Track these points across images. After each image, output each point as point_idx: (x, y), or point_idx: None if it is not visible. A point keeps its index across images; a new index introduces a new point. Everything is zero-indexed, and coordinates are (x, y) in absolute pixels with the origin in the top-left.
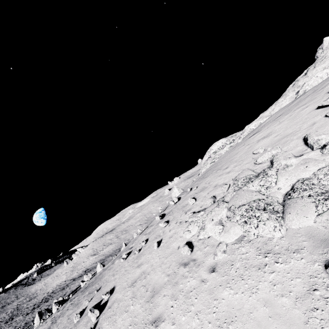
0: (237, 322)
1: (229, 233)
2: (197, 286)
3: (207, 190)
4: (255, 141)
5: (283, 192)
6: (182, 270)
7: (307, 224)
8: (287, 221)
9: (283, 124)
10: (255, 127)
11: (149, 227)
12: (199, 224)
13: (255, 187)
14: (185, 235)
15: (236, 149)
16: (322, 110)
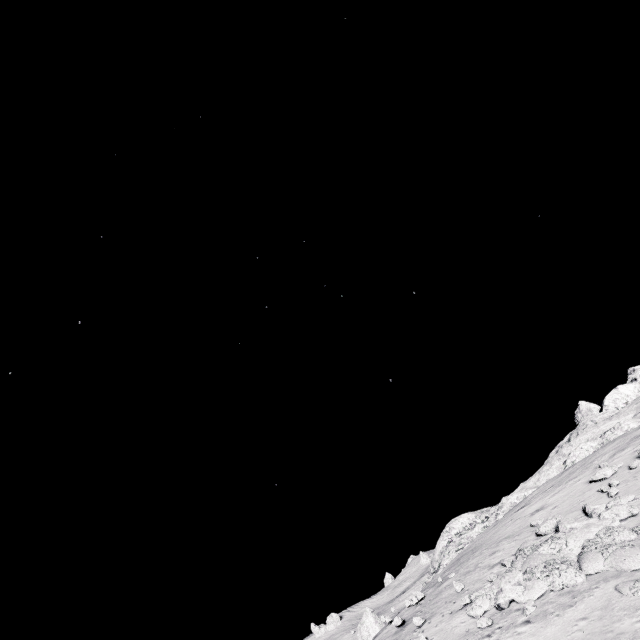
0: (565, 637)
1: (534, 587)
2: (515, 638)
3: (479, 572)
4: (527, 514)
5: (575, 553)
6: (488, 639)
7: (599, 568)
8: (583, 568)
9: (557, 496)
10: (518, 500)
11: None
12: (490, 597)
13: (547, 551)
14: (475, 610)
15: (500, 525)
16: (594, 485)
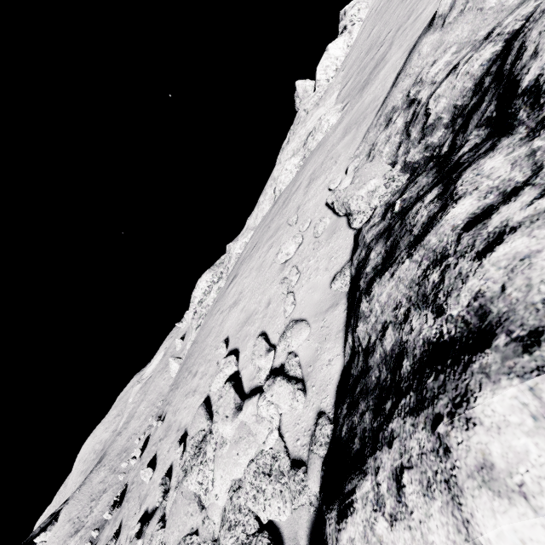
0: None
1: None
2: None
3: (170, 440)
4: (228, 306)
5: (222, 504)
6: None
7: None
8: None
9: (252, 277)
10: (241, 250)
11: (106, 529)
12: None
13: (195, 487)
14: None
15: (213, 314)
16: (279, 269)
